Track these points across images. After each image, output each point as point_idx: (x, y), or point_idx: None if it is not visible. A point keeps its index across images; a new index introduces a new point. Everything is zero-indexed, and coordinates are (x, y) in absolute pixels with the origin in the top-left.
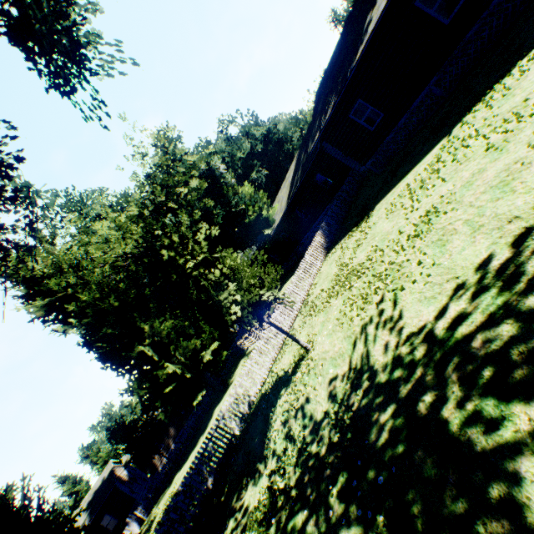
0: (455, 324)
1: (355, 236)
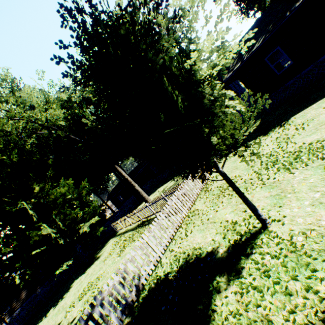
0: None
1: (268, 138)
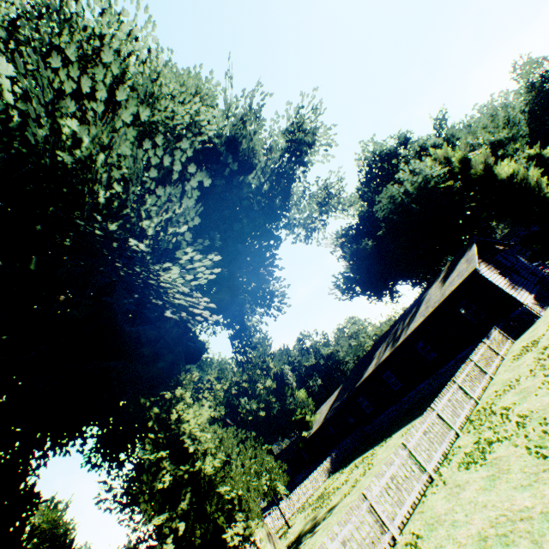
0: (319, 519)
1: (339, 473)
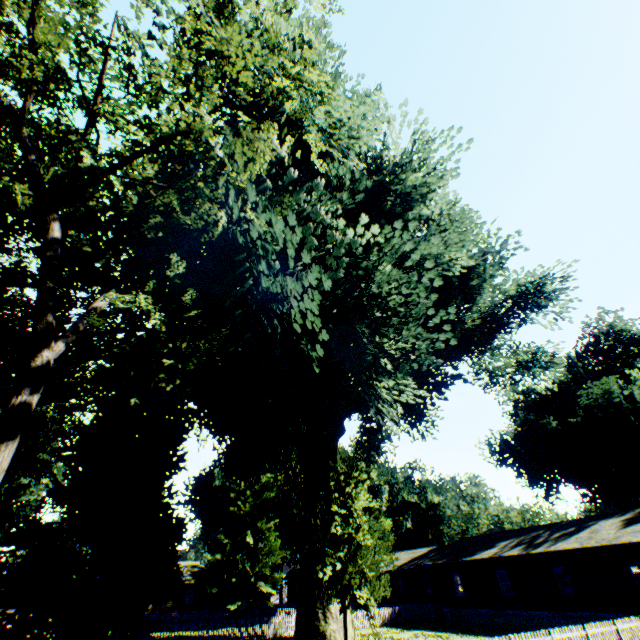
0: None
1: (398, 630)
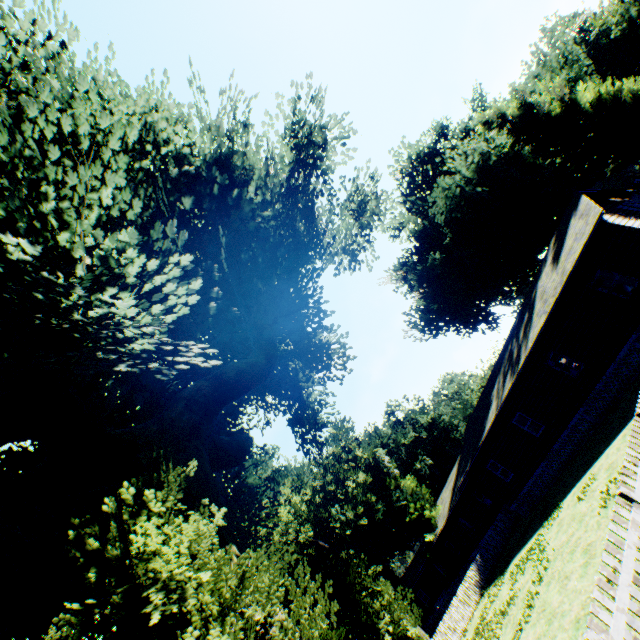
0: None
1: (496, 586)
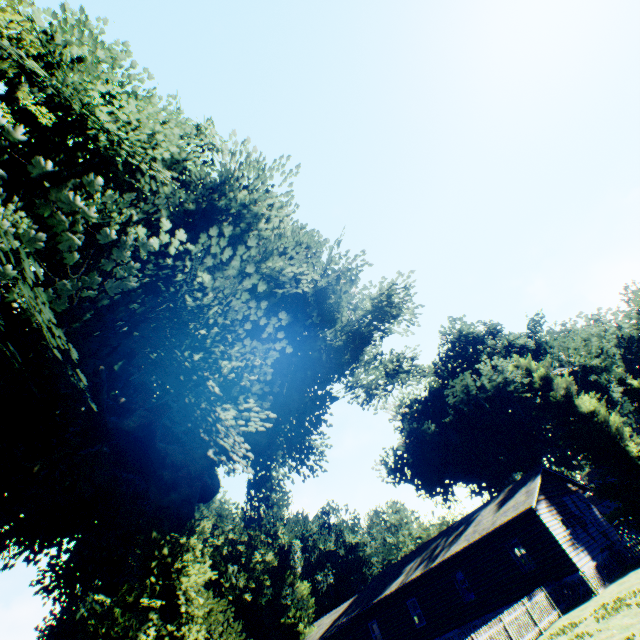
0: None
1: None
